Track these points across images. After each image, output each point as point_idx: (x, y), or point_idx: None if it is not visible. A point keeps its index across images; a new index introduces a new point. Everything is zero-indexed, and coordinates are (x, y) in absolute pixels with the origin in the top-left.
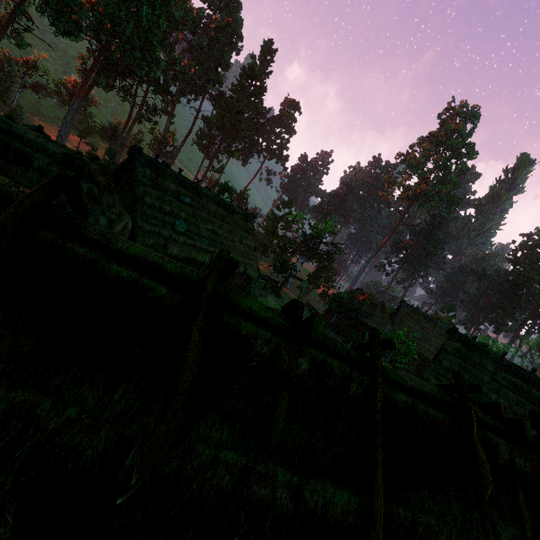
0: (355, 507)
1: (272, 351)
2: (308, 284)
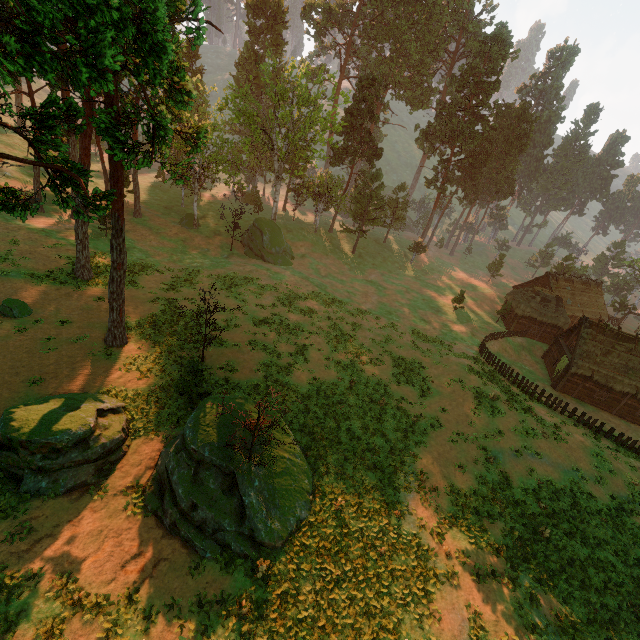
0: None
1: None
2: None
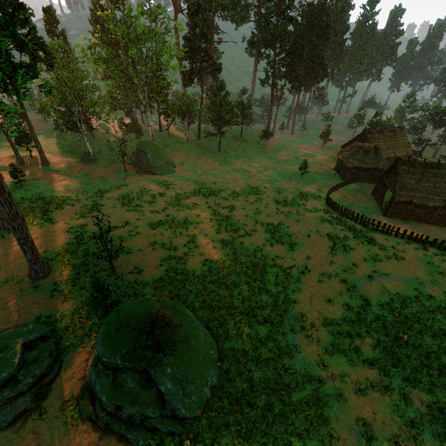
0: None
1: (445, 166)
2: (440, 145)
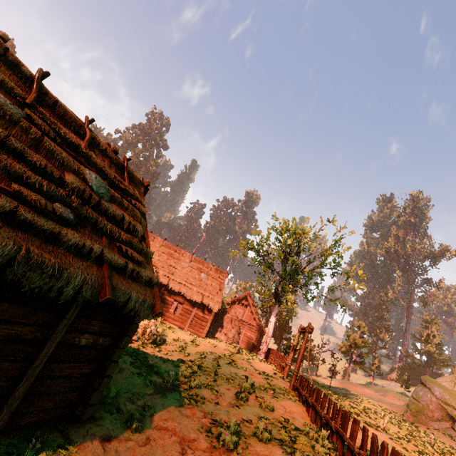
0: (20, 92)
1: None
2: None
